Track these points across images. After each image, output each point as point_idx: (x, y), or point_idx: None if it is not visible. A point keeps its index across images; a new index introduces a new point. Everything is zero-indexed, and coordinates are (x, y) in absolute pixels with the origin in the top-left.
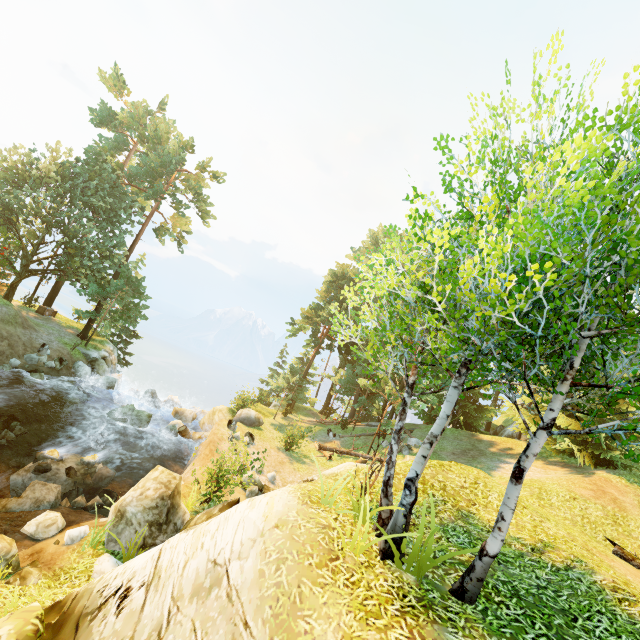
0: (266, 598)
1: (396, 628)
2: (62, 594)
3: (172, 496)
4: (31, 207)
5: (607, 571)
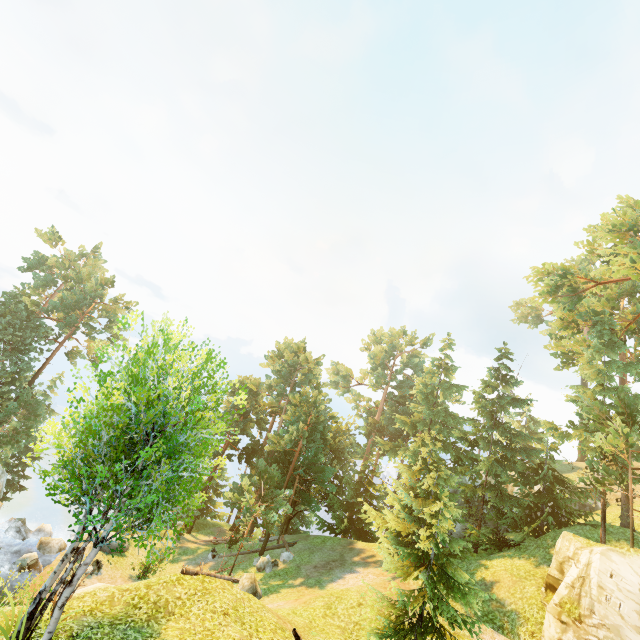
0: None
1: None
2: None
3: None
4: None
5: None
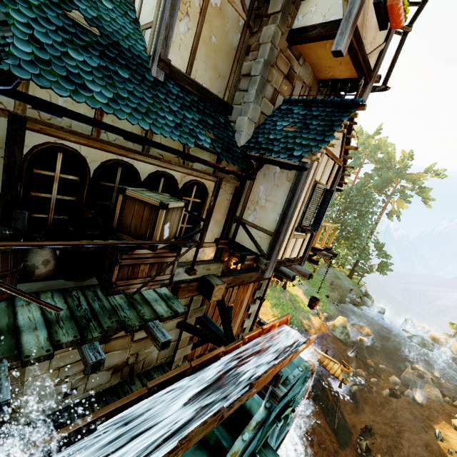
0: None
1: None
2: None
3: None
4: None
5: None
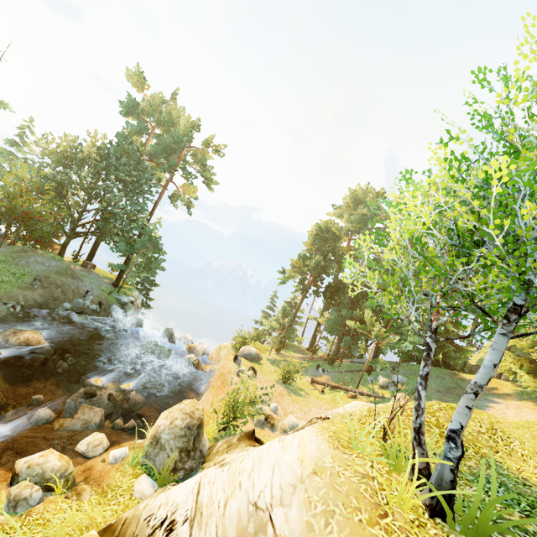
0: None
1: None
2: (110, 511)
3: (197, 425)
4: (77, 183)
5: None
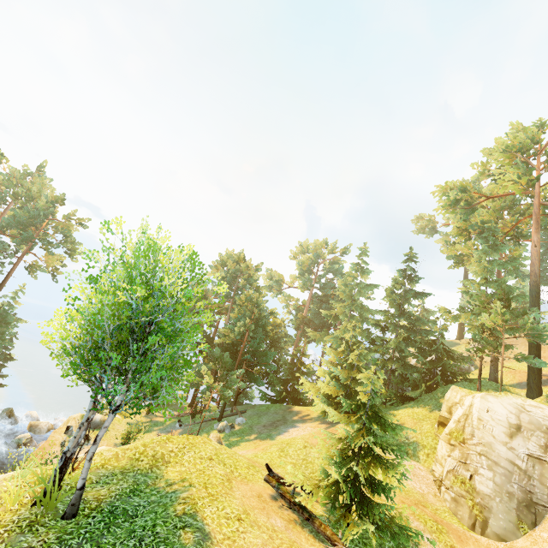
0: None
1: None
2: None
3: None
4: None
5: (210, 490)
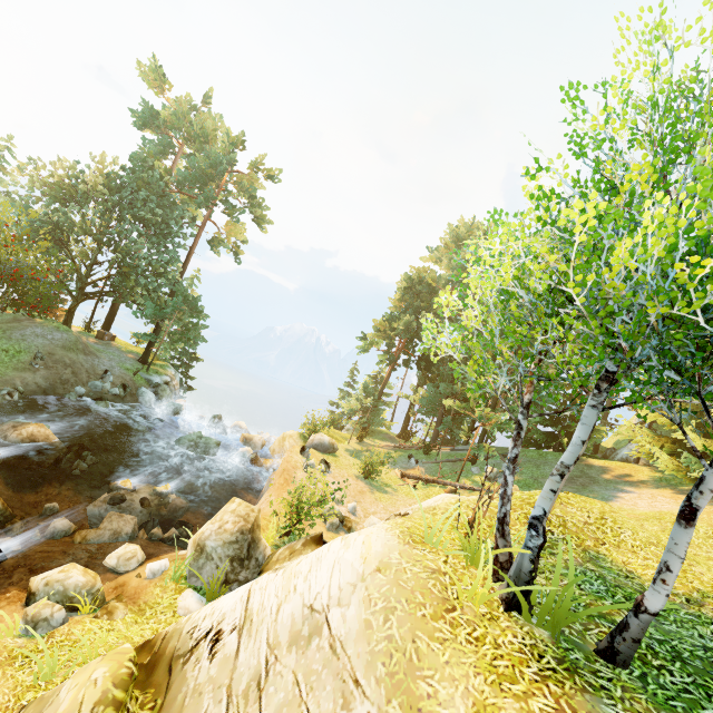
0: (377, 653)
1: (538, 696)
2: (149, 630)
3: (252, 530)
4: (81, 225)
5: None
